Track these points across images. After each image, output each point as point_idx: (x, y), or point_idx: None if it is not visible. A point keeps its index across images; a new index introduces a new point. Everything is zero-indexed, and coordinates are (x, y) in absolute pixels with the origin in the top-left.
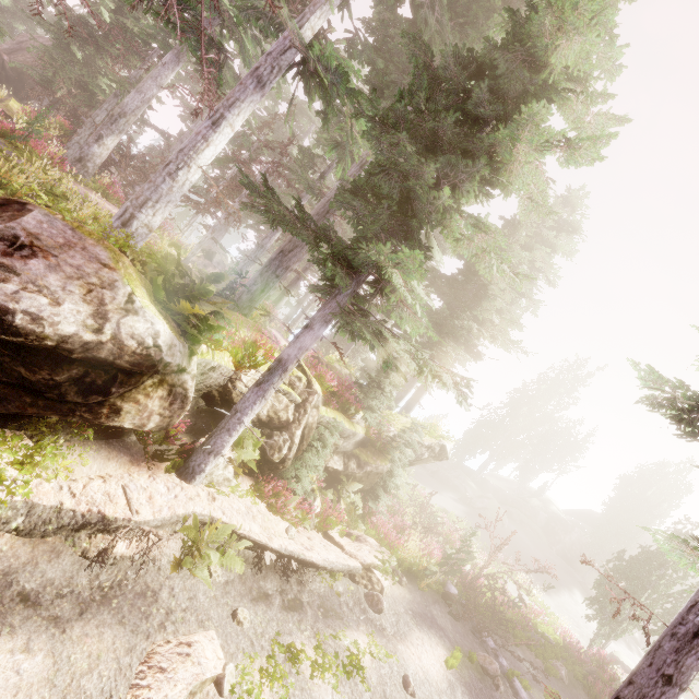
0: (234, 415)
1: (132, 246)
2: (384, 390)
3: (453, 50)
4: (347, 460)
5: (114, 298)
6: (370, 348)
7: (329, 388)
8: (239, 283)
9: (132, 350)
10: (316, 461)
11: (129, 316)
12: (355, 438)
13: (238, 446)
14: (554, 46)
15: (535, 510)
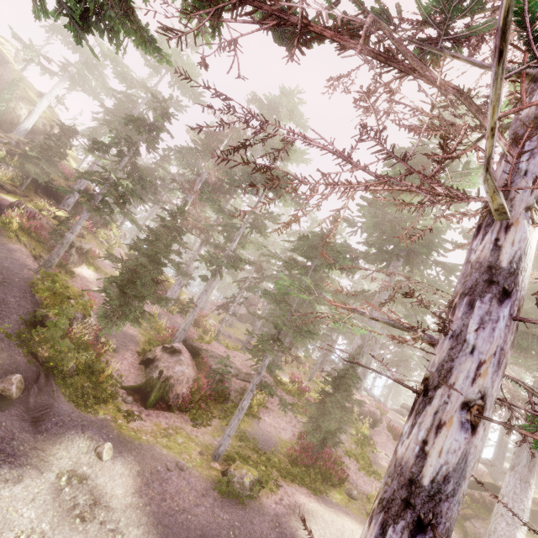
0: None
1: None
2: None
3: None
4: None
5: None
6: None
7: None
8: None
9: None
10: None
11: None
12: None
13: None
14: None
15: None
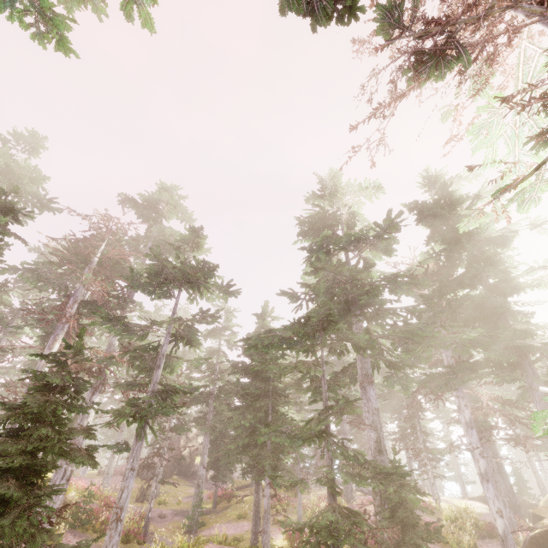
0: None
1: None
2: None
3: None
4: None
5: None
6: None
7: None
8: None
9: None
10: None
11: None
12: None
13: None
14: None
15: None
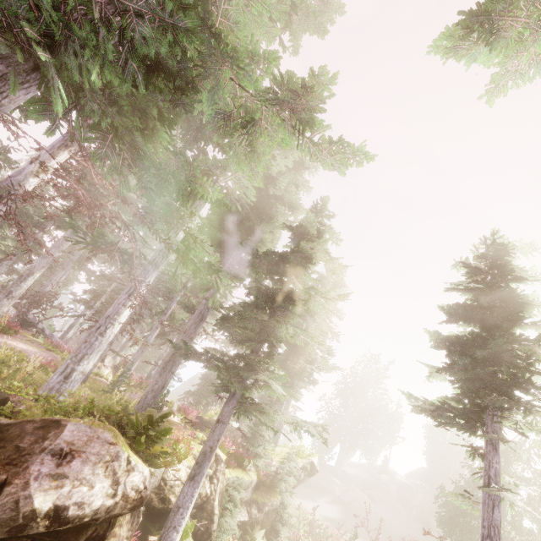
0: (178, 512)
1: (95, 405)
2: (265, 436)
3: (267, 250)
4: (249, 508)
5: (120, 465)
6: (260, 421)
7: (227, 451)
8: (163, 401)
9: (132, 498)
10: (231, 522)
11: (130, 474)
12: (252, 485)
13: (180, 538)
14: (314, 253)
15: (387, 485)
